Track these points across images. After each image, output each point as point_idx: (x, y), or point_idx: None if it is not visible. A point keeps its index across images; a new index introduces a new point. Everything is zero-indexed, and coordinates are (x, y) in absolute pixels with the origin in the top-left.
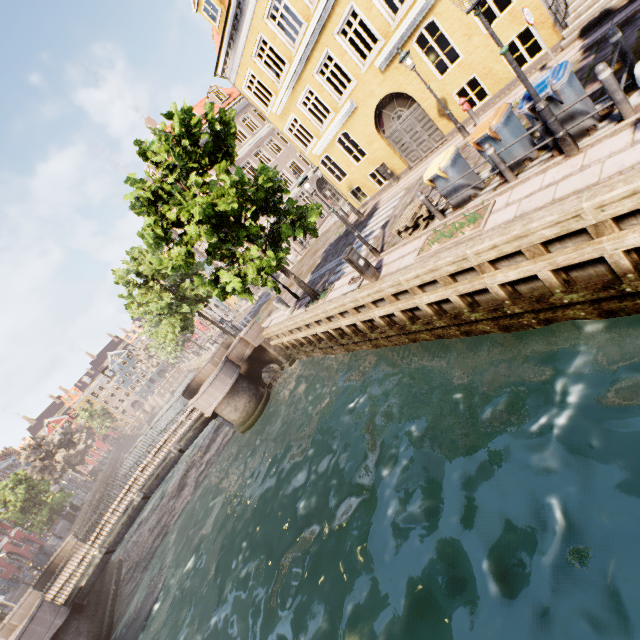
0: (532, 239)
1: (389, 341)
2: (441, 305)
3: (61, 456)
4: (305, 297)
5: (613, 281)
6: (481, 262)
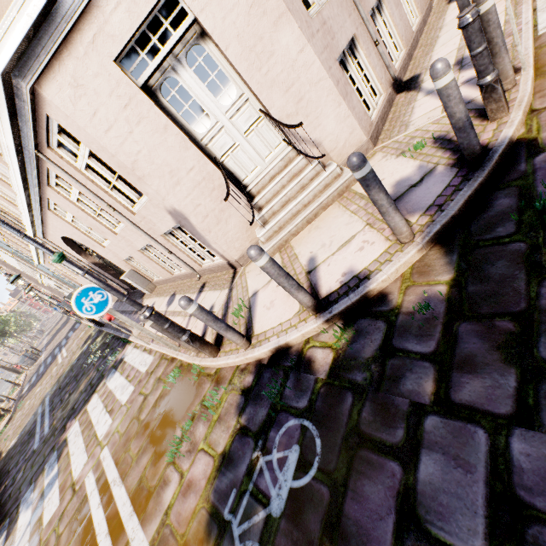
0: None
1: None
2: None
3: None
4: None
5: None
6: None
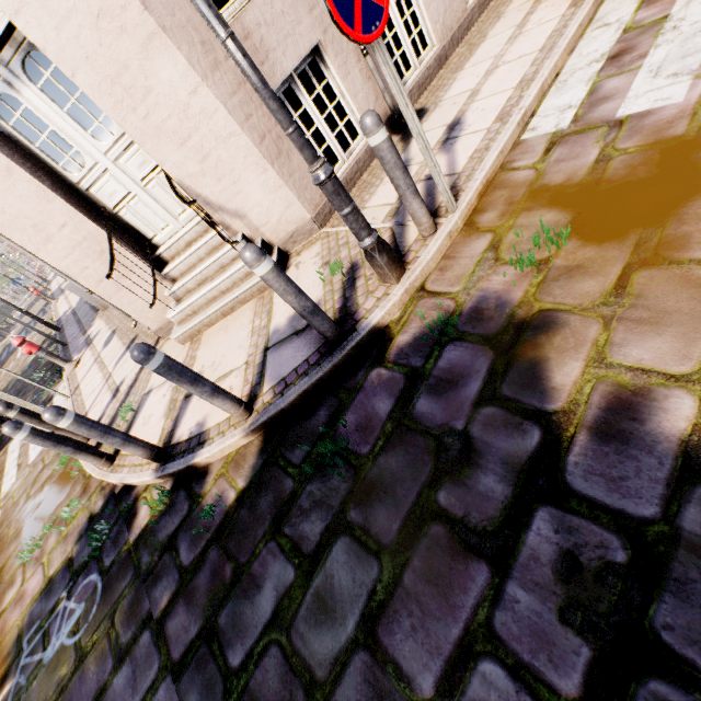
0: None
1: None
2: None
3: None
4: None
5: None
6: None
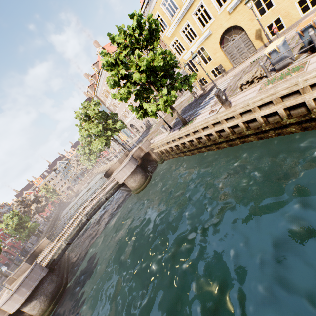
0: None
1: (227, 144)
2: (267, 118)
3: (34, 207)
4: (176, 127)
5: None
6: (306, 86)
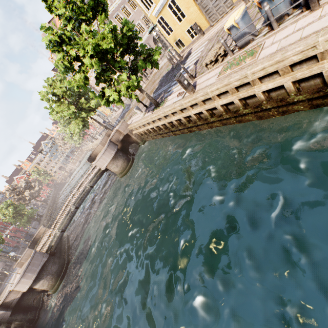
0: (285, 63)
1: (197, 128)
2: (228, 106)
3: (27, 193)
4: (151, 106)
5: (323, 87)
6: (254, 78)
